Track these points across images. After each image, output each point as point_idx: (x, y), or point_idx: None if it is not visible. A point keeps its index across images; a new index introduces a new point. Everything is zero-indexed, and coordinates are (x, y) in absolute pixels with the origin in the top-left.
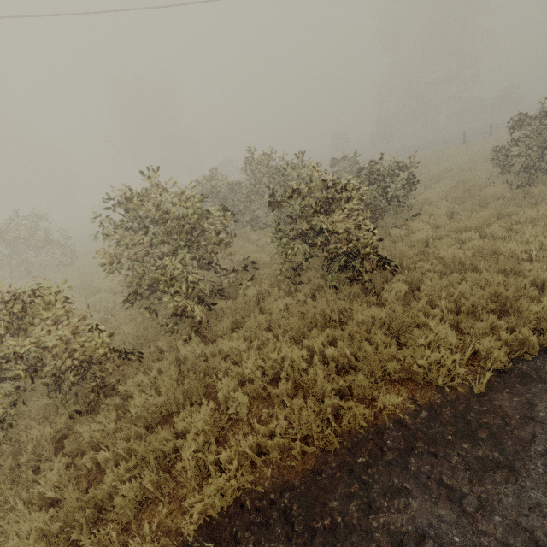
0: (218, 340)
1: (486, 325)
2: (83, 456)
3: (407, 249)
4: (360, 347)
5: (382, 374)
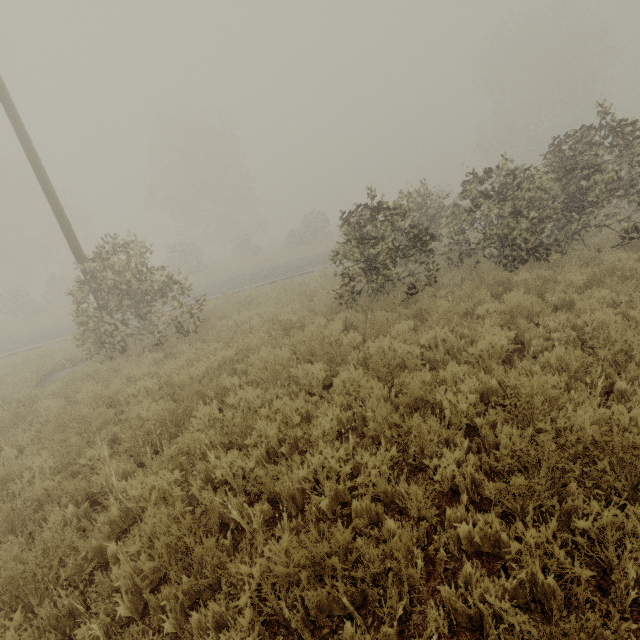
0: None
1: None
2: None
3: None
4: None
5: None
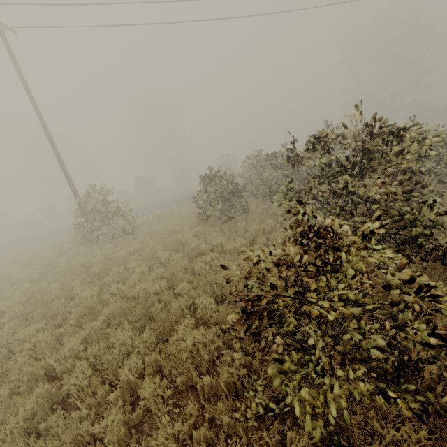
0: None
1: None
2: None
3: None
4: None
5: None
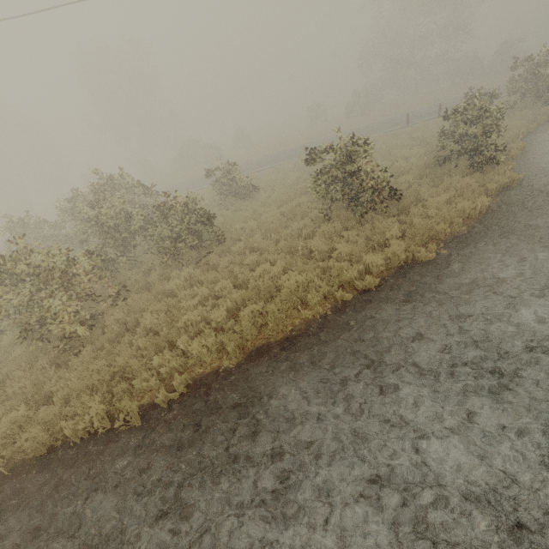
0: None
1: (46, 415)
2: None
3: (136, 304)
4: None
5: None
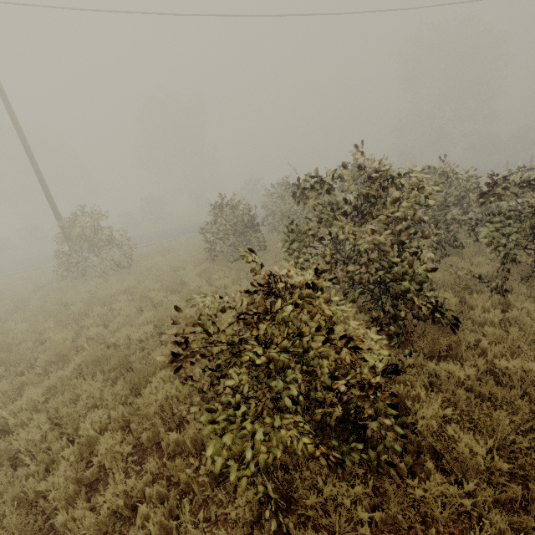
0: (470, 358)
1: None
2: (395, 534)
3: None
4: None
5: None
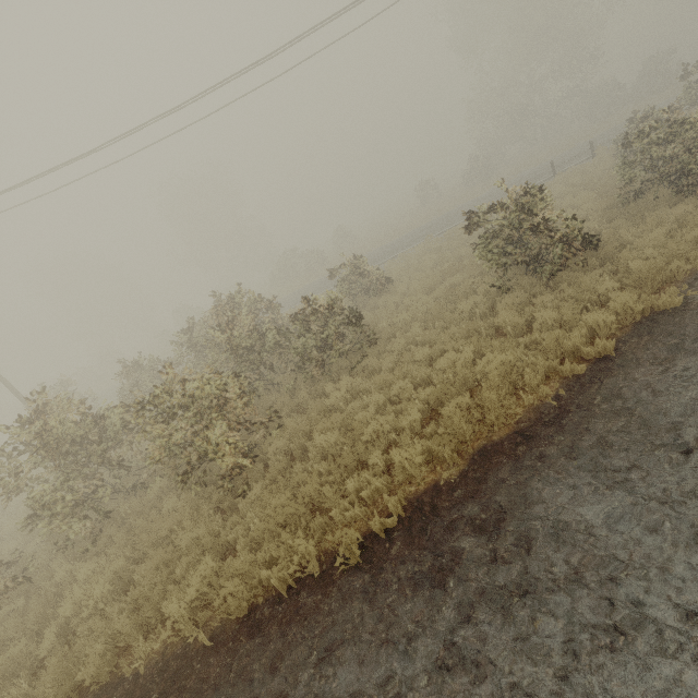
0: (94, 557)
1: (242, 563)
2: None
3: (299, 426)
4: (169, 577)
5: (158, 615)
